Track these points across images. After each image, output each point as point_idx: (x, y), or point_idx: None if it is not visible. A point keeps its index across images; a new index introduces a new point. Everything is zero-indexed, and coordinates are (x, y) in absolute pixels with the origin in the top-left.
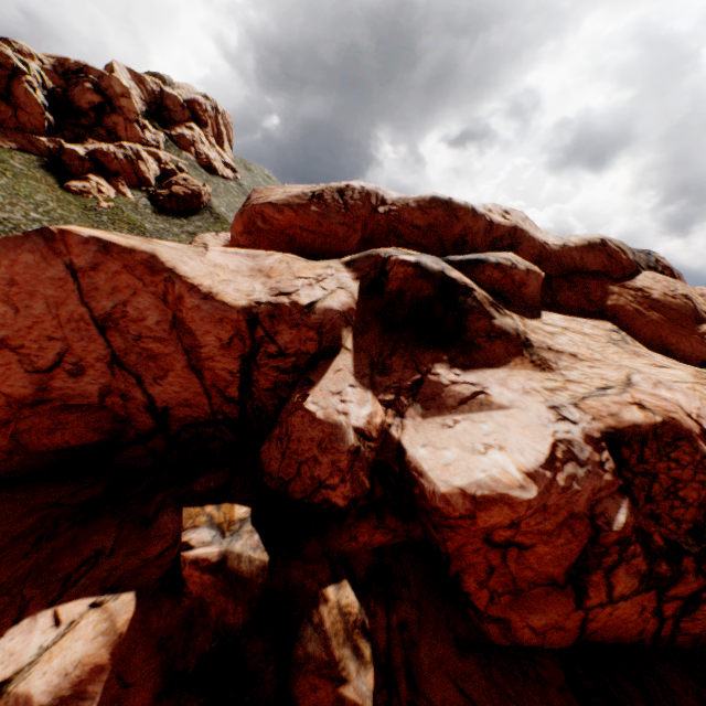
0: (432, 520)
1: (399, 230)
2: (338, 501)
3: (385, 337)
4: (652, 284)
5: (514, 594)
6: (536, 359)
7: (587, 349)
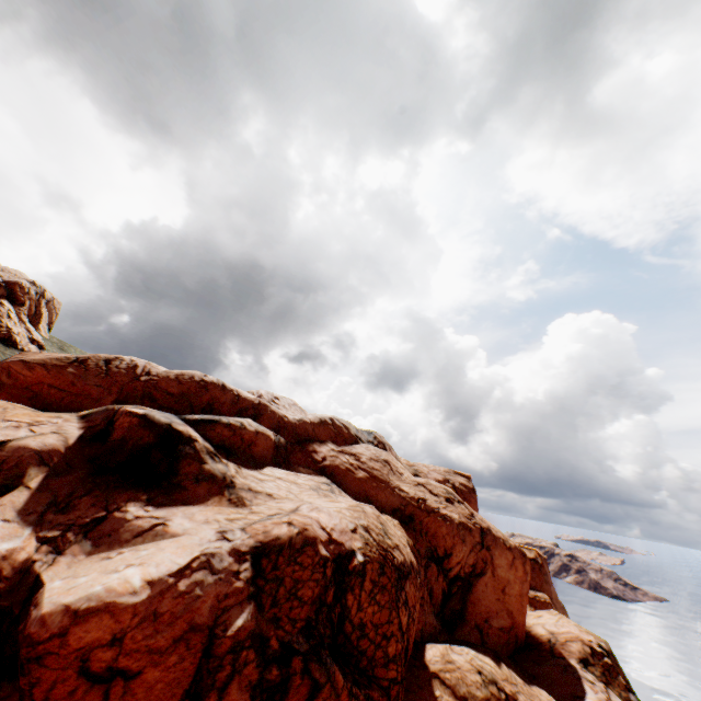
0: (22, 655)
1: (155, 394)
2: None
3: (89, 479)
4: (365, 451)
5: None
6: (235, 497)
7: (287, 491)
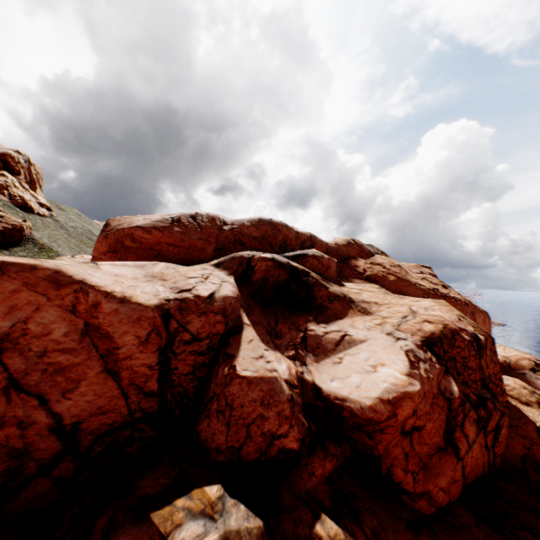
0: (367, 430)
1: (243, 240)
2: (292, 445)
3: (266, 312)
4: (382, 260)
5: (423, 468)
6: (360, 308)
7: (379, 298)
